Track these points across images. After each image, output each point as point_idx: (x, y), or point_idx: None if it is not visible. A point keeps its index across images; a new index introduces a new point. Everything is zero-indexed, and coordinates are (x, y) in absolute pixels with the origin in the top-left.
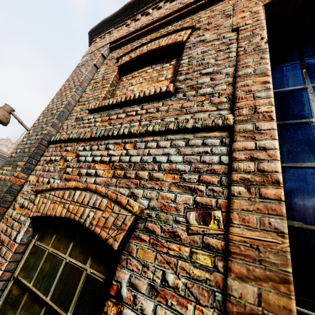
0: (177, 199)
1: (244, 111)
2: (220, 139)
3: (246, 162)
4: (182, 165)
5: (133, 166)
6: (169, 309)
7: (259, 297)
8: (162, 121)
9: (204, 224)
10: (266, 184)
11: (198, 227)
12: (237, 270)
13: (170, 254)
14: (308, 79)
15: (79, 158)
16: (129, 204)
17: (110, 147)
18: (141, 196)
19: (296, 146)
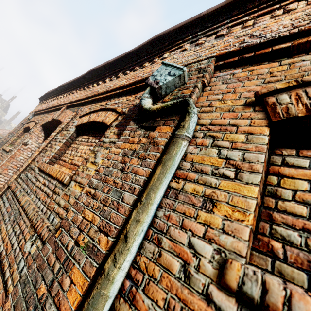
0: None
1: None
2: None
3: None
4: None
5: None
6: None
7: None
8: None
9: None
10: None
11: None
12: None
13: None
14: None
15: None
16: None
17: None
18: None
19: None
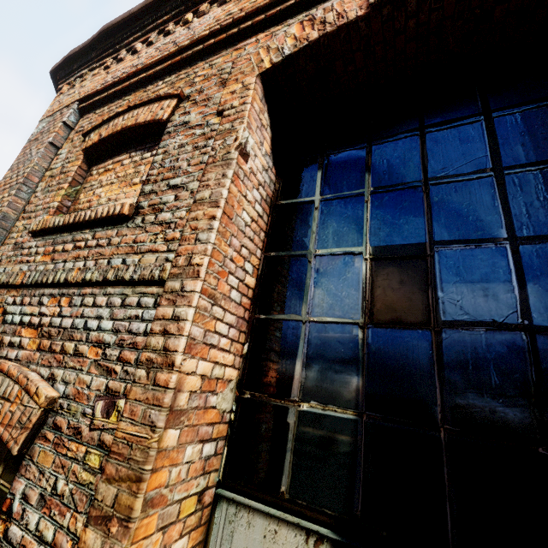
0: (93, 383)
1: (181, 261)
2: (155, 298)
3: (158, 337)
4: (109, 335)
5: (62, 333)
6: (50, 520)
7: (115, 498)
8: (109, 262)
9: (106, 416)
10: (163, 367)
11: (101, 420)
12: (109, 471)
13: (67, 456)
14: (319, 187)
15: (5, 317)
16: (37, 393)
17: (44, 302)
18: (60, 379)
19: (282, 290)
